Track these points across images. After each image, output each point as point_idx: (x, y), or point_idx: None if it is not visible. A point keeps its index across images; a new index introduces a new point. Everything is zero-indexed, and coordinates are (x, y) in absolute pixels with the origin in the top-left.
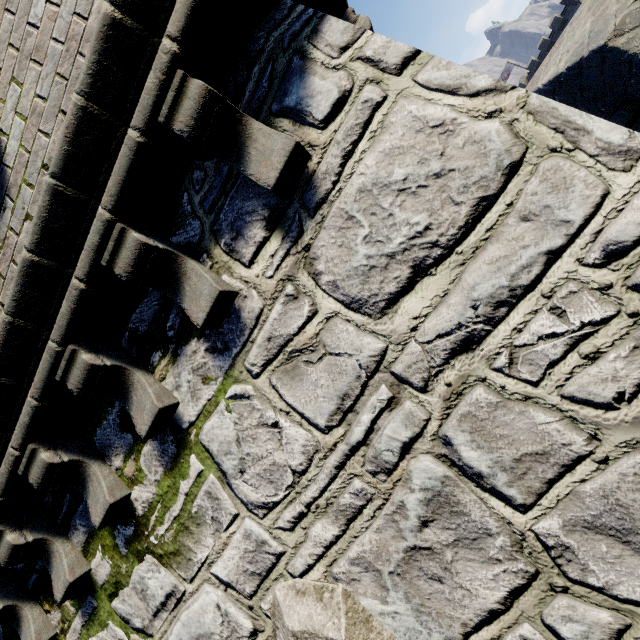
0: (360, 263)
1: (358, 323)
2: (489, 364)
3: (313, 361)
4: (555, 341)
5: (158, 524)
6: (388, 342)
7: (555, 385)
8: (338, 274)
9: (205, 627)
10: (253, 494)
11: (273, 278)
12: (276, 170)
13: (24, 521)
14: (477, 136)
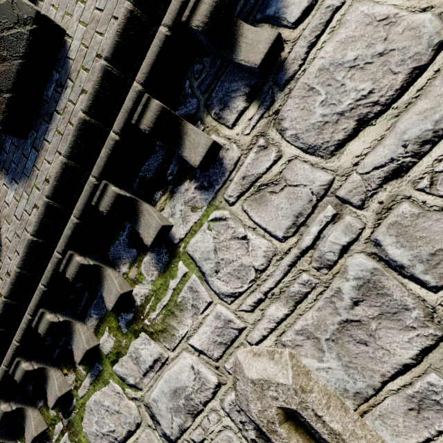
0: (317, 120)
1: (312, 163)
2: (414, 186)
3: (276, 191)
4: None
5: (151, 311)
6: (335, 175)
7: None
8: (299, 129)
9: (181, 382)
10: (224, 287)
11: (249, 135)
12: (262, 53)
13: (57, 308)
14: (414, 24)
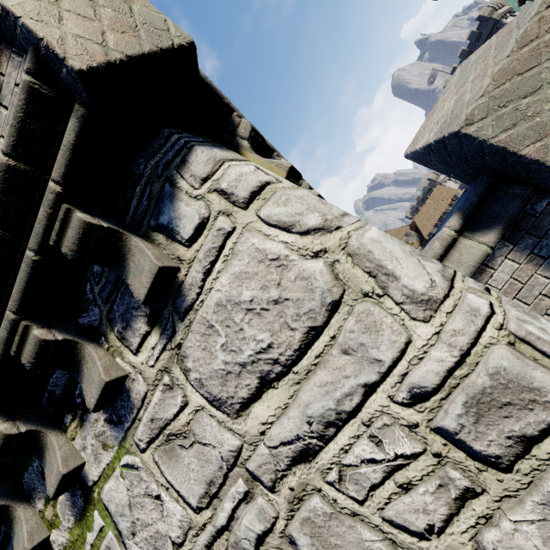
0: (219, 367)
1: (219, 419)
2: (323, 477)
3: (186, 446)
4: (375, 466)
5: None
6: (243, 441)
7: (377, 507)
8: (203, 373)
9: None
10: None
11: (154, 367)
12: (145, 288)
13: None
14: (305, 273)
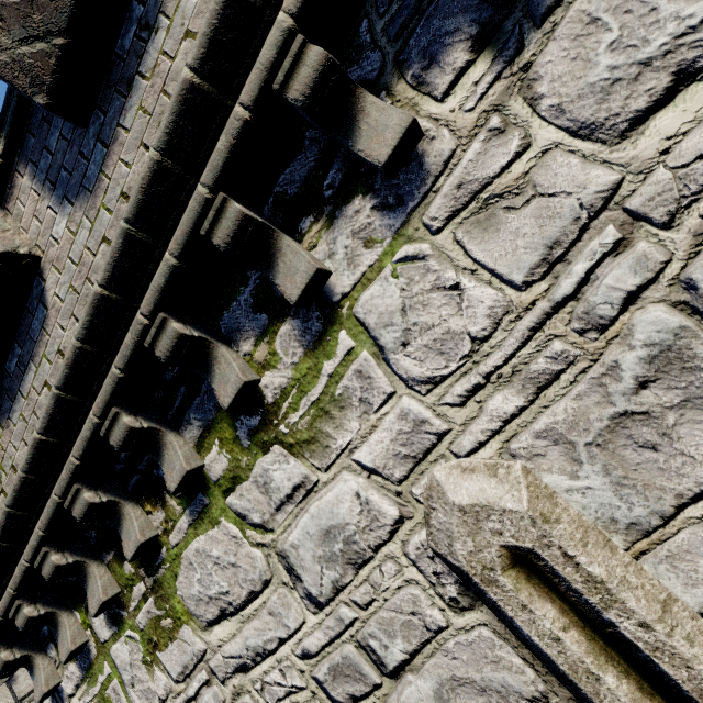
0: (599, 77)
1: (586, 153)
2: None
3: (516, 206)
4: None
5: (291, 411)
6: (625, 172)
7: None
8: (566, 95)
9: (339, 518)
10: (416, 369)
11: (474, 111)
12: None
13: (137, 409)
14: None
